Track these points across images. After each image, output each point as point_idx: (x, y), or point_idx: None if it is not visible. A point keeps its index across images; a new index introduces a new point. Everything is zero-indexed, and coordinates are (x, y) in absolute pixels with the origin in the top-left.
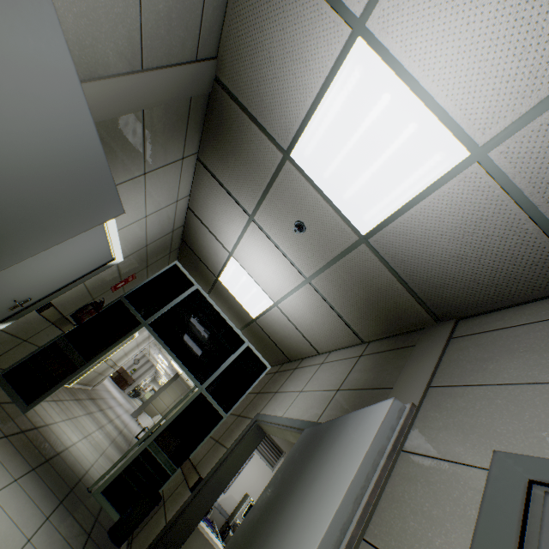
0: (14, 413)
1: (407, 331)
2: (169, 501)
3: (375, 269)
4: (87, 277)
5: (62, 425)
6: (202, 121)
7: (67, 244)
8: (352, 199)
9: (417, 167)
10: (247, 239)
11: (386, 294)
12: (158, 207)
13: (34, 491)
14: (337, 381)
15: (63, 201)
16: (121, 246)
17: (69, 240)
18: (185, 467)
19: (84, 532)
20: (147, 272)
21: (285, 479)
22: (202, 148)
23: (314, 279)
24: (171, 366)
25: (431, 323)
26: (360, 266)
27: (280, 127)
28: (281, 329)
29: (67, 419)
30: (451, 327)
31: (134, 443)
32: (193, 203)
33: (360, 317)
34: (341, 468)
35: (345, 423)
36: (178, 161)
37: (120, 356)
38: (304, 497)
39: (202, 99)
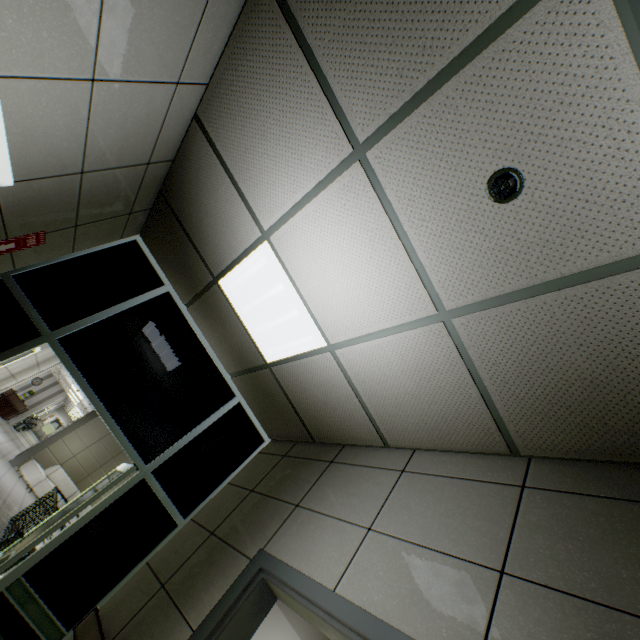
0: None
1: None
2: None
3: None
4: None
5: None
6: None
7: None
8: None
9: None
10: (322, 206)
11: None
12: (130, 68)
13: None
14: (482, 539)
15: None
16: (8, 140)
17: None
18: (85, 639)
19: None
20: (75, 238)
21: None
22: None
23: (465, 315)
24: None
25: None
26: None
27: None
28: (322, 392)
29: None
30: None
31: (1, 518)
32: (210, 107)
33: (544, 412)
34: None
35: None
36: None
37: (1, 378)
38: None
39: None
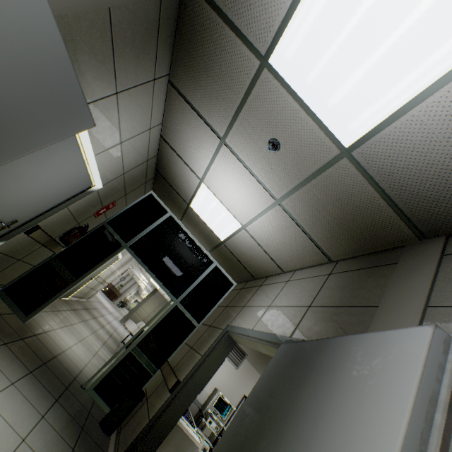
0: (14, 322)
1: (383, 250)
2: (151, 398)
3: (355, 185)
4: (69, 202)
5: (59, 332)
6: (172, 35)
7: (44, 166)
8: (339, 105)
9: (432, 51)
10: (218, 164)
11: (364, 212)
12: (132, 133)
13: (31, 392)
14: (307, 297)
15: (22, 102)
16: (99, 173)
17: (47, 162)
18: (164, 369)
19: (78, 426)
20: (126, 200)
21: (269, 399)
22: (172, 69)
23: (285, 200)
24: (151, 283)
25: (414, 241)
26: (338, 183)
27: (258, 26)
28: (248, 250)
29: (64, 327)
30: (442, 243)
31: (122, 344)
32: (165, 132)
33: (331, 237)
34: (367, 414)
35: (344, 347)
36: (150, 83)
37: (108, 274)
38: (309, 437)
39: (172, 6)
